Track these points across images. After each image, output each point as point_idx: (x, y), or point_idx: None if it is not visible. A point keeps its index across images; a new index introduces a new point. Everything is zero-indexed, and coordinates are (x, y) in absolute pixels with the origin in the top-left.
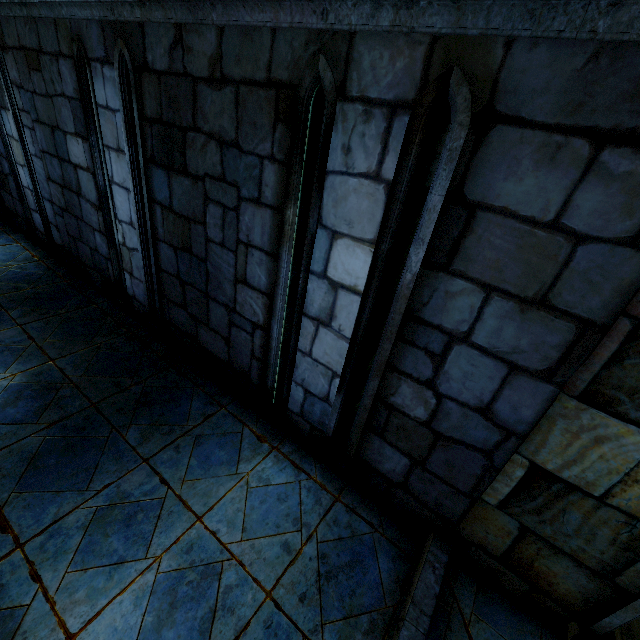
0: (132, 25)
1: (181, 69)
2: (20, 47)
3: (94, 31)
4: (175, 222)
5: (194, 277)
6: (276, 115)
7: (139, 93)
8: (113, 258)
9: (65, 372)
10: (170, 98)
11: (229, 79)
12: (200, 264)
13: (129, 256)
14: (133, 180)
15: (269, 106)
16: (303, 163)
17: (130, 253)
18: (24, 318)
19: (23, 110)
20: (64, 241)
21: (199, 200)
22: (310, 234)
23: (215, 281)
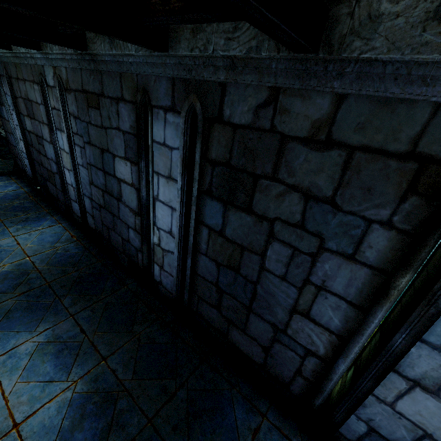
0: (210, 83)
1: (267, 126)
2: (82, 90)
3: (163, 85)
4: (224, 245)
5: (236, 291)
6: (410, 187)
7: (205, 139)
8: (144, 251)
9: (117, 375)
10: (245, 148)
11: (338, 143)
12: (247, 283)
13: (162, 254)
14: (180, 203)
15: (401, 177)
16: (440, 238)
17: (164, 253)
18: (74, 306)
19: (76, 133)
20: (97, 227)
21: (261, 236)
22: (436, 309)
23: (263, 302)
